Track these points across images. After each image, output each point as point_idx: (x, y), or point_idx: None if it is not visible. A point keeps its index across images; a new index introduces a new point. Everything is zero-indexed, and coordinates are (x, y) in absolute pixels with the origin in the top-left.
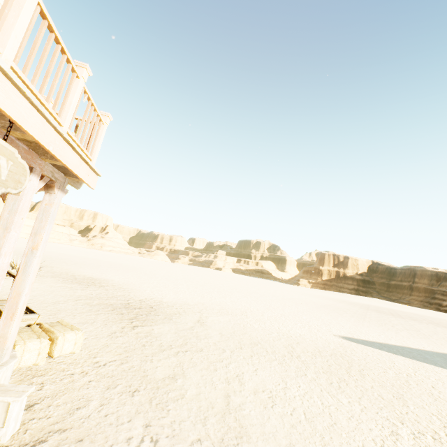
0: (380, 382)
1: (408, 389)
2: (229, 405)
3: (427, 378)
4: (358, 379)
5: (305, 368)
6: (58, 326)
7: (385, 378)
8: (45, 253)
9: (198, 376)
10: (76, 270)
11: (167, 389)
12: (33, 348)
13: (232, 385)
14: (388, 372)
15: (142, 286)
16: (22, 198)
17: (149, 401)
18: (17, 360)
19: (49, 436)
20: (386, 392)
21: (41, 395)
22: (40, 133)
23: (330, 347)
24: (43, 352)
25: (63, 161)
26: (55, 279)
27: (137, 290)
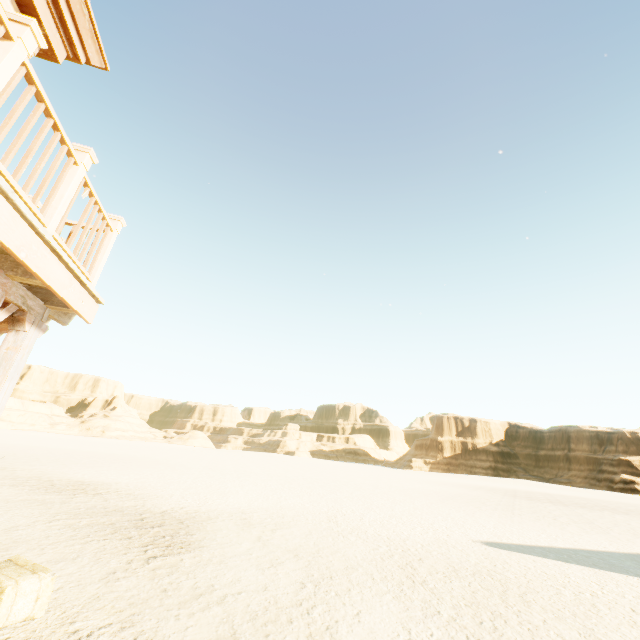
0: (556, 611)
1: (598, 618)
2: None
3: (622, 597)
4: (521, 610)
5: (437, 601)
6: (8, 568)
7: (560, 604)
8: (5, 448)
9: (260, 636)
10: (56, 471)
11: None
12: None
13: None
14: (563, 593)
15: (167, 488)
16: None
17: None
18: None
19: None
20: (567, 627)
21: None
22: (7, 231)
23: (470, 561)
24: None
25: (41, 276)
26: (16, 489)
27: (158, 497)
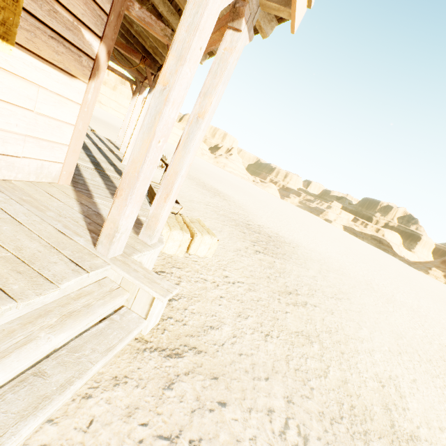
0: None
1: None
2: (394, 428)
3: None
4: None
5: None
6: (196, 224)
7: None
8: None
9: (337, 350)
10: (205, 179)
11: (303, 351)
12: (175, 238)
13: (387, 391)
14: None
15: (258, 212)
16: (207, 3)
17: (285, 359)
18: (163, 245)
19: (184, 351)
20: None
21: (178, 291)
22: None
23: None
24: (183, 245)
25: None
26: (191, 181)
27: (254, 214)
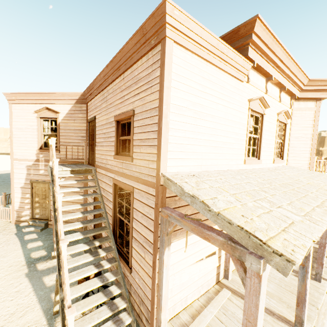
0: None
1: None
2: None
3: None
4: None
5: None
6: None
7: None
8: None
9: None
10: None
11: None
12: None
13: None
14: None
15: None
16: None
17: None
18: None
19: None
20: None
21: None
22: None
23: None
24: None
25: None
26: None
27: None
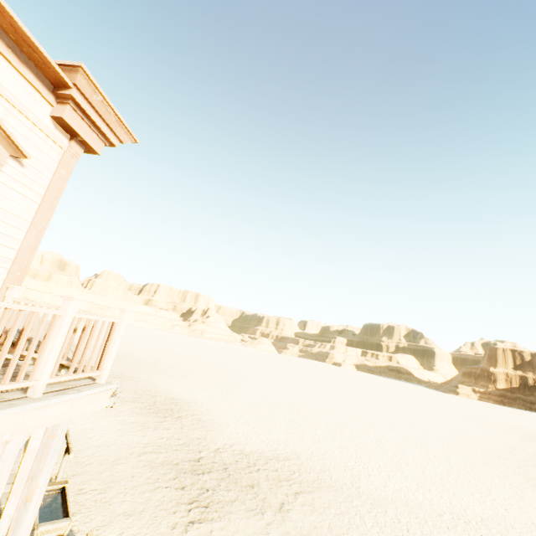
0: None
1: None
2: None
3: None
4: None
5: None
6: None
7: None
8: (141, 352)
9: None
10: (161, 384)
11: None
12: None
13: None
14: None
15: (228, 413)
16: None
17: None
18: None
19: None
20: None
21: None
22: None
23: None
24: None
25: (34, 429)
26: (133, 407)
27: (218, 425)
